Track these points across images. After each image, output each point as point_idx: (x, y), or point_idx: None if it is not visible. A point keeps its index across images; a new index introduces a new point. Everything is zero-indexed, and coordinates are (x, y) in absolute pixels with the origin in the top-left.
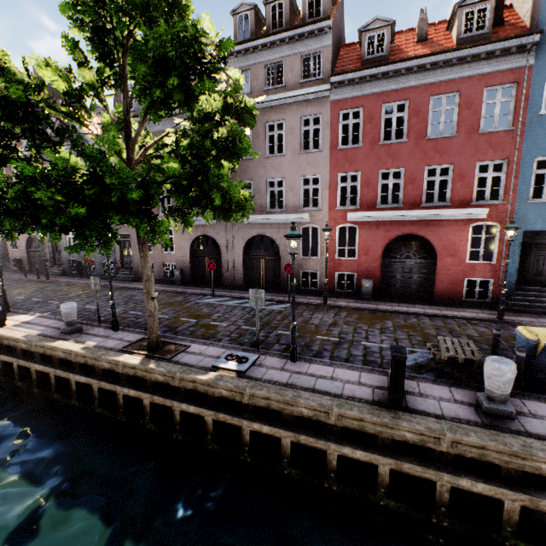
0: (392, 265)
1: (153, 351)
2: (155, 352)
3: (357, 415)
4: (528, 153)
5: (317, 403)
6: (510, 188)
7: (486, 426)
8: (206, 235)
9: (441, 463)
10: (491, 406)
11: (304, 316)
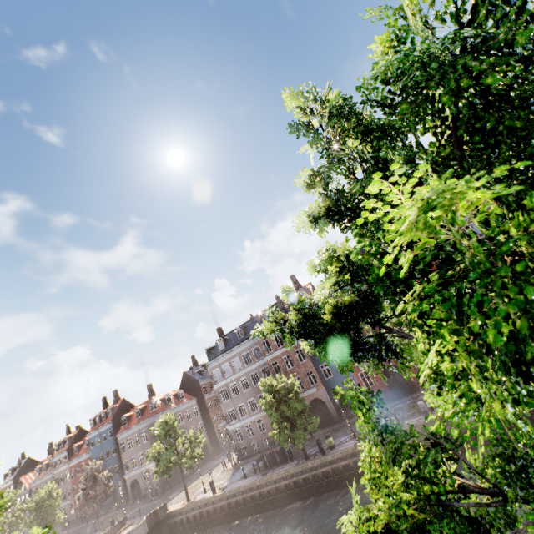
0: None
1: None
2: None
3: None
4: None
5: None
6: None
7: None
8: None
9: None
10: None
11: None
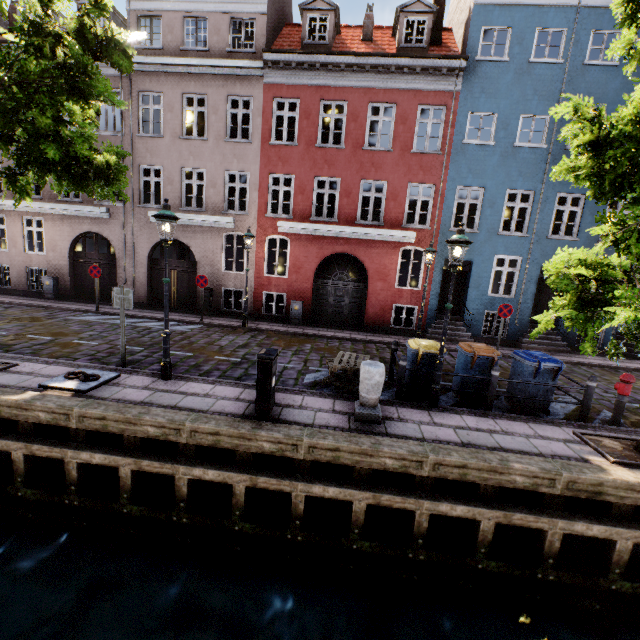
0: (325, 287)
1: None
2: None
3: (212, 429)
4: (452, 180)
5: (168, 418)
6: (436, 214)
7: (351, 430)
8: (96, 232)
9: (300, 473)
10: (361, 412)
11: (213, 337)
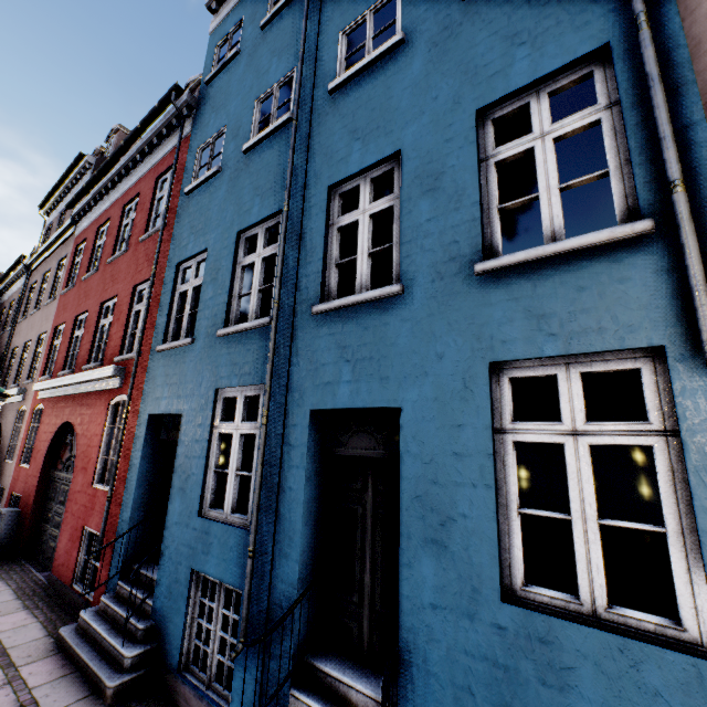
0: (56, 485)
1: None
2: None
3: None
4: (173, 257)
5: None
6: (151, 324)
7: None
8: None
9: None
10: None
11: None
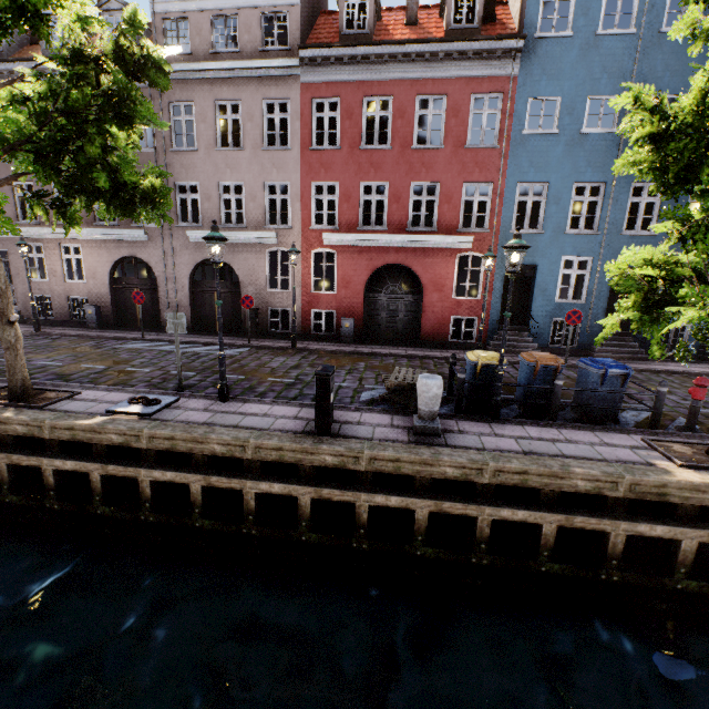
0: (376, 302)
1: (18, 399)
2: (21, 401)
3: (275, 445)
4: (512, 176)
5: (232, 436)
6: (495, 215)
7: (411, 443)
8: (135, 256)
9: (362, 485)
10: (420, 425)
11: (263, 359)
